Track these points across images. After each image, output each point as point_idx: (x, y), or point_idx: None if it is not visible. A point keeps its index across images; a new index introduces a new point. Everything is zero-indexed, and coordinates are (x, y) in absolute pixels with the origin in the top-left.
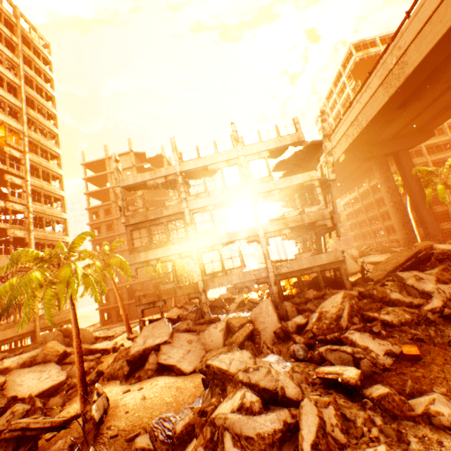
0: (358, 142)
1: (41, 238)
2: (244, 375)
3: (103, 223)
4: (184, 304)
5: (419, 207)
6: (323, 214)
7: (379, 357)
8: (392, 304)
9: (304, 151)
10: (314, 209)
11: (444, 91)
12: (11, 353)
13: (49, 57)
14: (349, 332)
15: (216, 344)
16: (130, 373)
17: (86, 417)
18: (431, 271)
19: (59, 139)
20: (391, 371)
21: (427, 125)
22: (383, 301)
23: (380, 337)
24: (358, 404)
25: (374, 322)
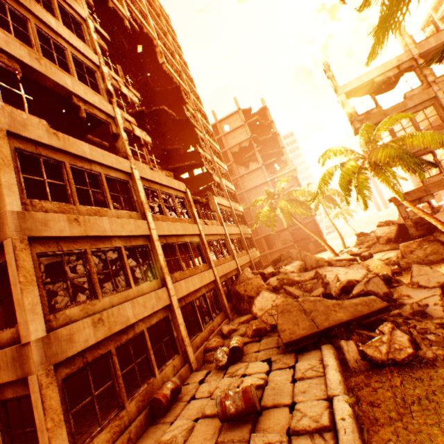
0: None
1: (225, 185)
2: None
3: None
4: (384, 224)
5: None
6: None
7: None
8: None
9: None
10: None
11: None
12: (277, 265)
13: (172, 27)
14: None
15: None
16: None
17: None
18: None
19: (200, 100)
20: None
21: None
22: None
23: None
24: None
25: None
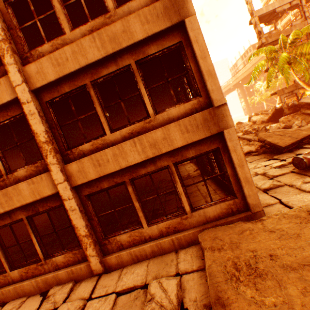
0: None
1: None
2: None
3: None
4: (255, 115)
5: None
6: None
7: None
8: None
9: None
10: None
11: None
12: None
13: None
14: None
15: None
16: None
17: None
18: None
19: None
20: None
21: None
22: None
23: None
24: None
25: None
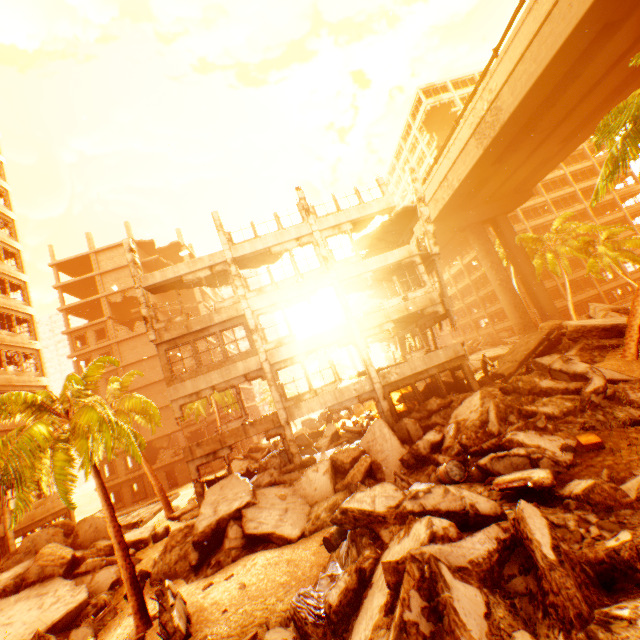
0: (449, 208)
1: (2, 384)
2: (413, 503)
3: (96, 351)
4: (249, 452)
5: (530, 283)
6: (431, 299)
7: (556, 454)
8: (545, 394)
9: (394, 220)
10: (420, 293)
11: (541, 142)
12: None
13: None
14: (511, 433)
15: (323, 492)
16: (200, 562)
17: (167, 631)
18: (569, 353)
19: (16, 226)
20: (576, 466)
21: (524, 184)
22: (533, 394)
23: (547, 432)
24: (559, 507)
25: (537, 415)
